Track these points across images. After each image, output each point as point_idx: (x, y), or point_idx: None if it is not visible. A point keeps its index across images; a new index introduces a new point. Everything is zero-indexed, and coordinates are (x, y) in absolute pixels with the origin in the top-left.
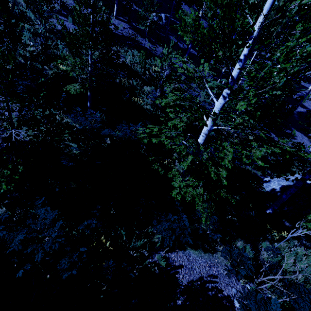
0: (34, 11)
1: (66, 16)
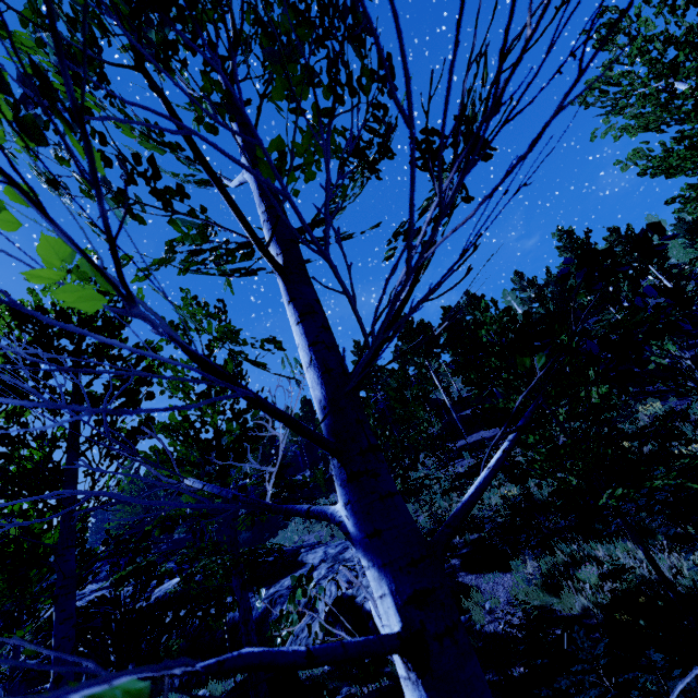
0: (438, 458)
1: (458, 457)
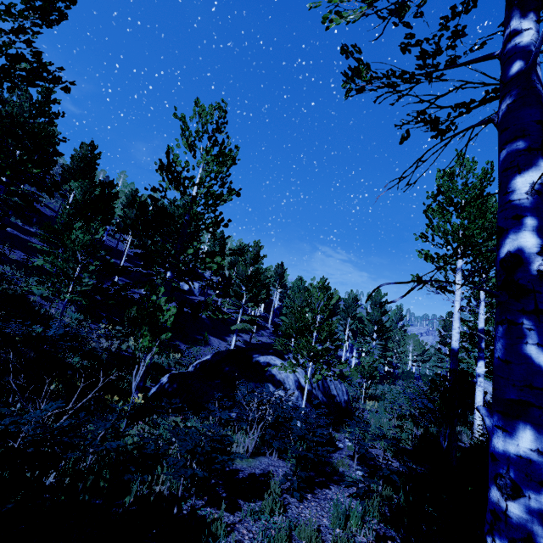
0: None
1: None
